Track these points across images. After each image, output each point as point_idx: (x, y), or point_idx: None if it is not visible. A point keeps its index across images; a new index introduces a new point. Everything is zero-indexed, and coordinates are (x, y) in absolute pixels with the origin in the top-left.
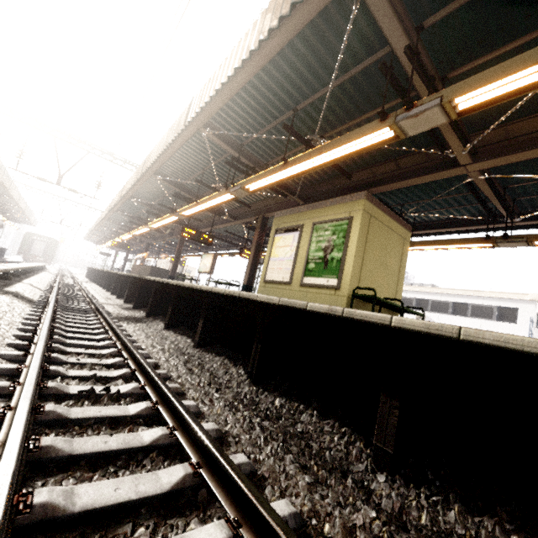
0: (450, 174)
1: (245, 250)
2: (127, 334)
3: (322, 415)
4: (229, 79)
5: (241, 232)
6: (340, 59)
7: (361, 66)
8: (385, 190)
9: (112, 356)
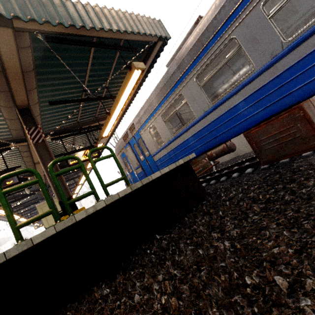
0: None
1: None
2: None
3: None
4: None
5: None
6: None
7: None
8: None
9: None
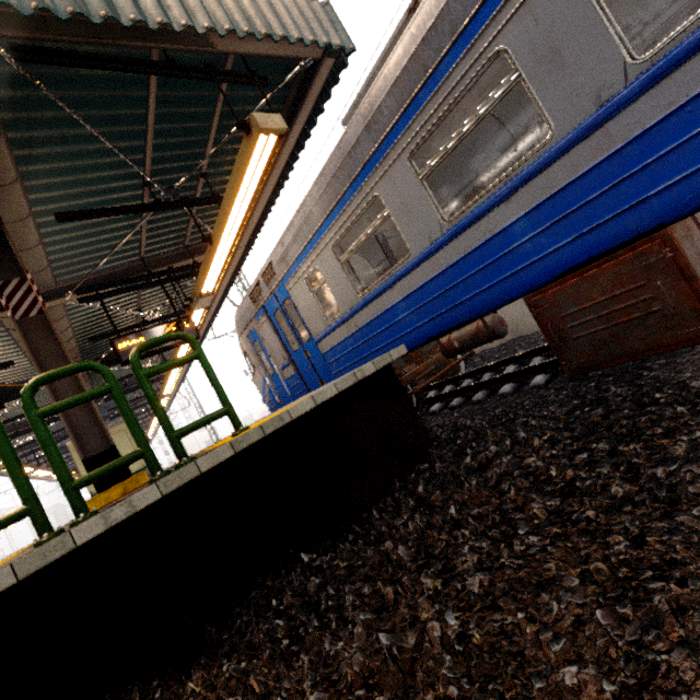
0: None
1: None
2: None
3: None
4: None
5: None
6: None
7: None
8: None
9: None
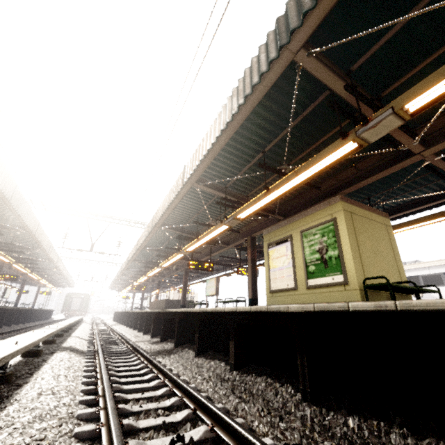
0: (408, 163)
1: (241, 268)
2: (168, 368)
3: (413, 433)
4: (212, 145)
5: (233, 254)
6: (293, 109)
7: (309, 109)
8: (352, 190)
9: (166, 395)
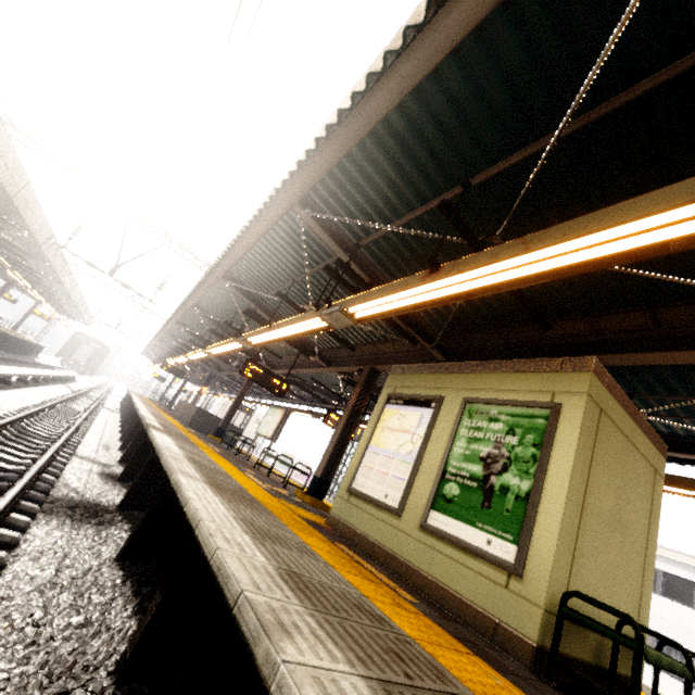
0: None
1: (335, 415)
2: None
3: None
4: (353, 102)
5: (336, 385)
6: (608, 51)
7: (642, 86)
8: (617, 363)
9: None
